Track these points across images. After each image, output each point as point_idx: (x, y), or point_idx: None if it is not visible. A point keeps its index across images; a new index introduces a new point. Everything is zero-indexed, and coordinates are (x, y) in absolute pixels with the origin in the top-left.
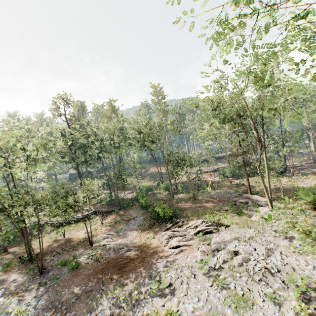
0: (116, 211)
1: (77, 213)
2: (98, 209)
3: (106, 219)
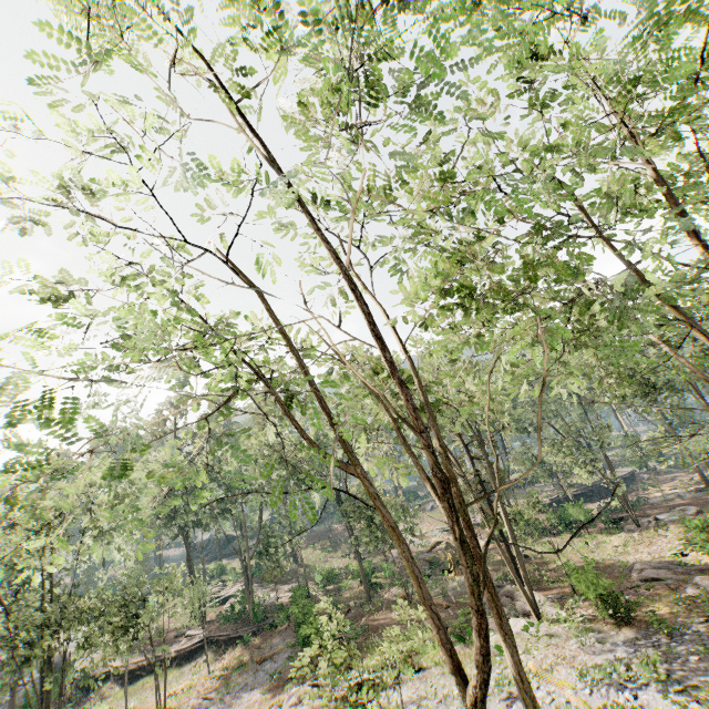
0: (247, 638)
1: (171, 645)
2: (212, 634)
3: (222, 660)
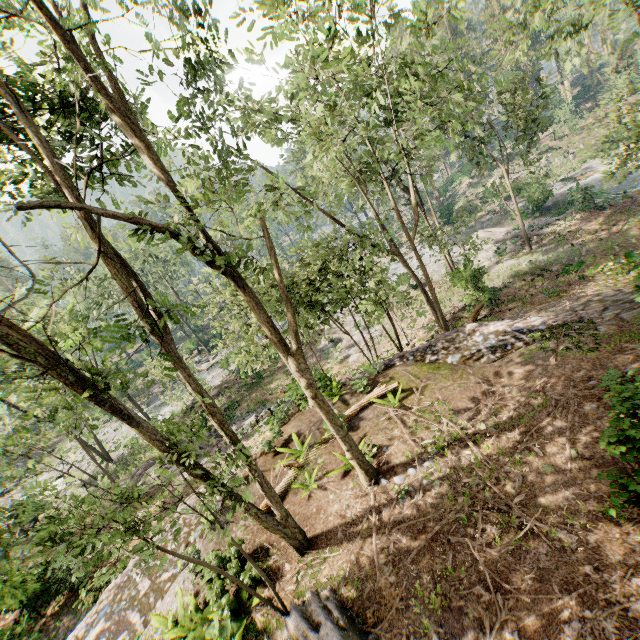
0: None
1: None
2: None
3: None
